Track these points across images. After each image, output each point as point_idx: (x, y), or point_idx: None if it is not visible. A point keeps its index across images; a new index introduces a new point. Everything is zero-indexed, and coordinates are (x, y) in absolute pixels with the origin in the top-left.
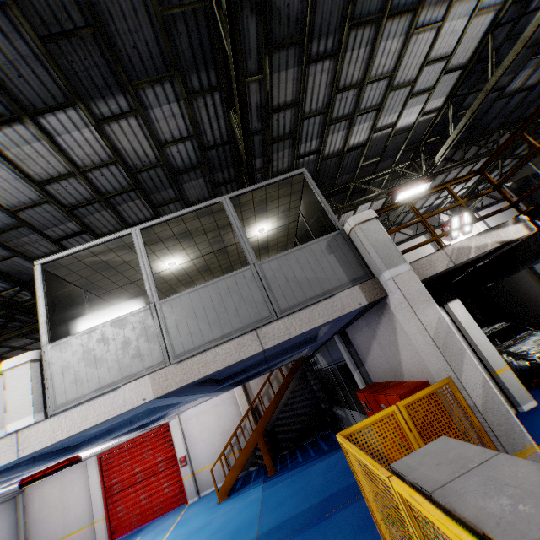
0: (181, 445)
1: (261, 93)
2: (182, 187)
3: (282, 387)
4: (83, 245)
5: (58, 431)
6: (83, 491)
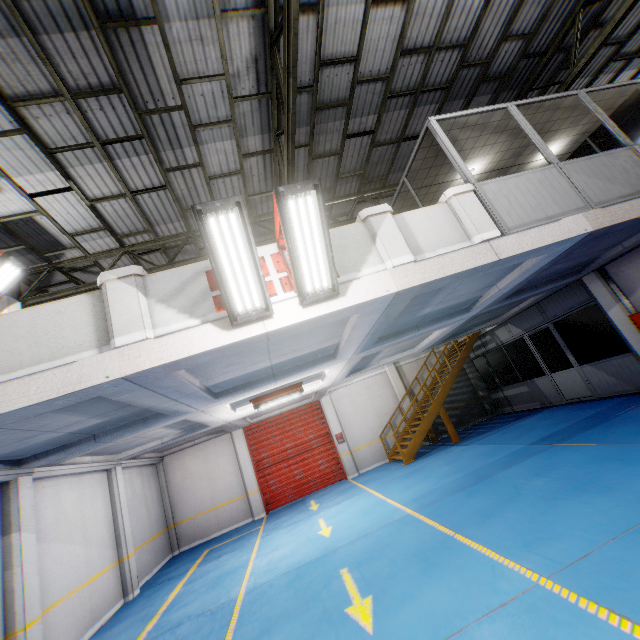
0: (336, 423)
1: (605, 1)
2: (471, 101)
3: (458, 362)
4: (468, 111)
5: (523, 244)
6: (230, 463)
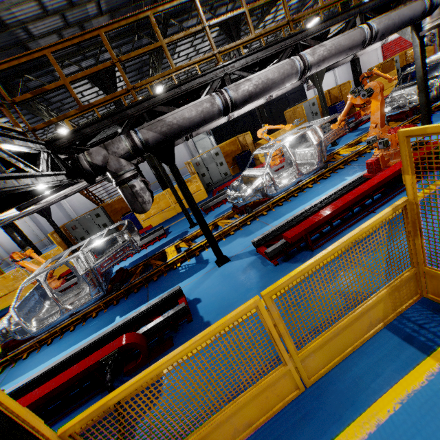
0: None
1: None
2: None
3: None
4: None
5: None
6: (376, 58)
